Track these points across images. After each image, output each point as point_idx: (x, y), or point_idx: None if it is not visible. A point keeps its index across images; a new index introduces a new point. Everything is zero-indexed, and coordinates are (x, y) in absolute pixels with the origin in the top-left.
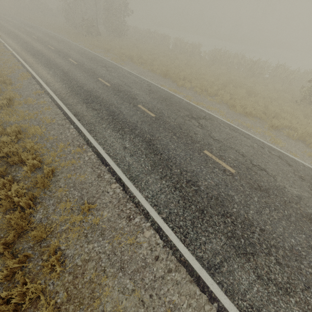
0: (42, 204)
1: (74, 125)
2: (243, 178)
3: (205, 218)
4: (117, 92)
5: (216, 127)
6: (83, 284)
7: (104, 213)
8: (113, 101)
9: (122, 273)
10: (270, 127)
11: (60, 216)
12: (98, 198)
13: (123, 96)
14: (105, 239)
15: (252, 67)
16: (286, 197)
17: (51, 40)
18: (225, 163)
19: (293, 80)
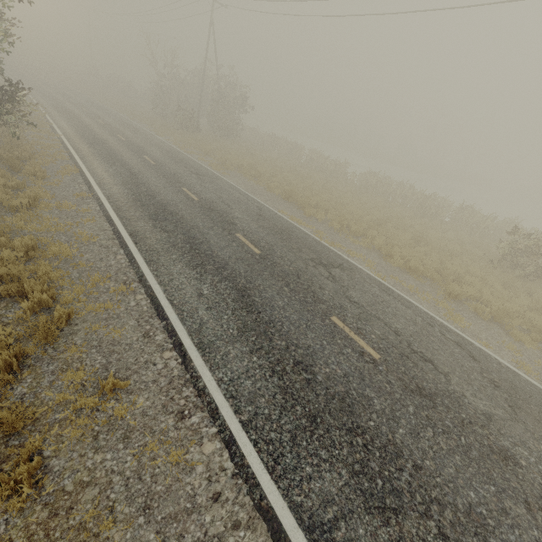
0: (34, 368)
1: (126, 250)
2: (393, 371)
3: (318, 432)
4: (207, 211)
5: (358, 283)
6: (65, 531)
7: (138, 400)
8: (198, 222)
9: (145, 519)
10: (446, 296)
11: (59, 395)
12: (135, 372)
13: (215, 217)
14: (128, 447)
15: (423, 203)
16: (465, 413)
17: (124, 129)
18: (365, 341)
19: (487, 229)
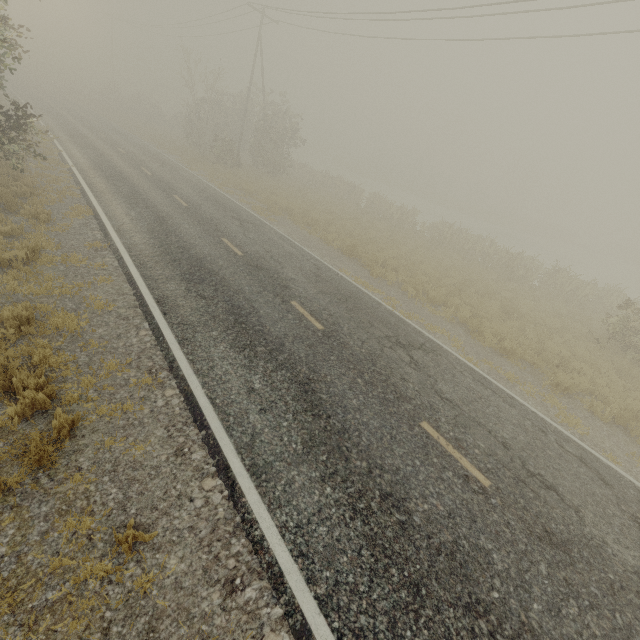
0: (20, 511)
1: (151, 322)
2: (511, 505)
3: (425, 612)
4: (253, 270)
5: (446, 371)
6: None
7: (169, 561)
8: (243, 285)
9: None
10: (553, 387)
11: (54, 556)
12: (165, 514)
13: (265, 279)
14: None
15: (509, 263)
16: (612, 572)
17: (150, 160)
18: (468, 459)
19: (587, 298)
